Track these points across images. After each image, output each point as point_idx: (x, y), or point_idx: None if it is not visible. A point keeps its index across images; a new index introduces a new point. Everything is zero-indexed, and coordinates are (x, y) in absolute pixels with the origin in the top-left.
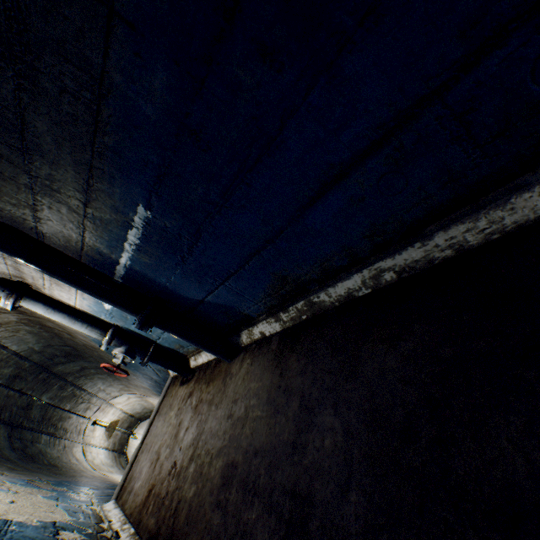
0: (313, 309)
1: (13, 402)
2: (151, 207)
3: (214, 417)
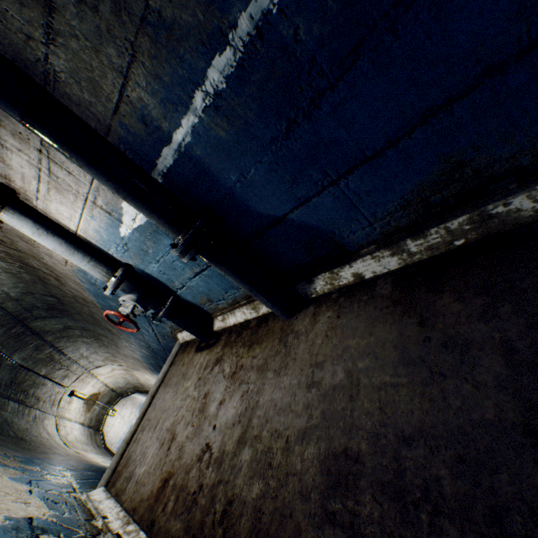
0: (486, 226)
1: None
2: None
3: (276, 386)
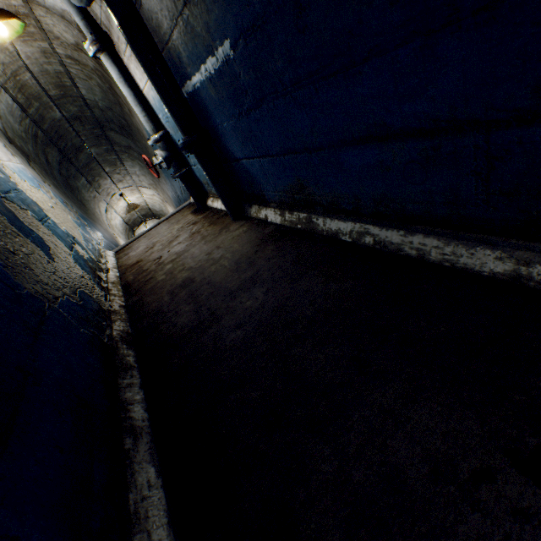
0: (308, 225)
1: (69, 138)
2: (235, 49)
3: (200, 248)
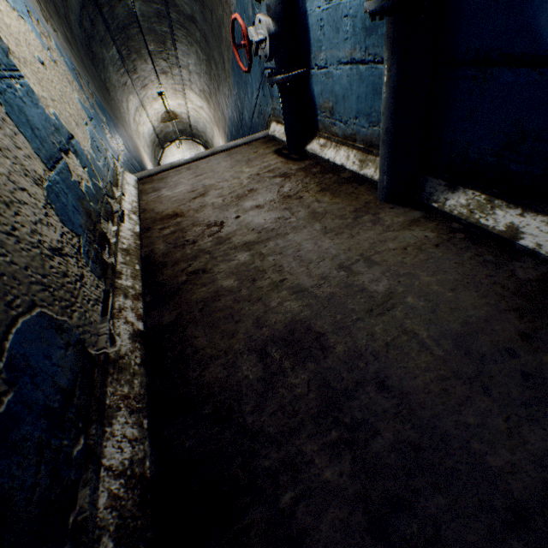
0: None
1: None
2: None
3: (313, 239)
